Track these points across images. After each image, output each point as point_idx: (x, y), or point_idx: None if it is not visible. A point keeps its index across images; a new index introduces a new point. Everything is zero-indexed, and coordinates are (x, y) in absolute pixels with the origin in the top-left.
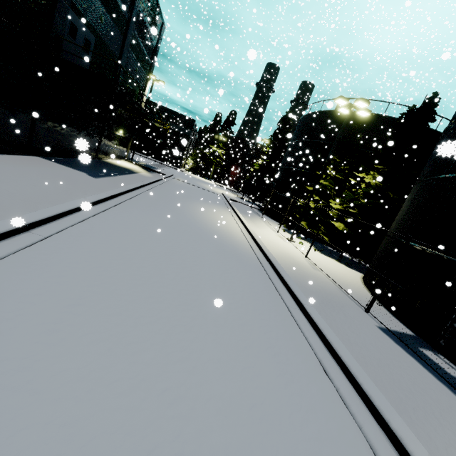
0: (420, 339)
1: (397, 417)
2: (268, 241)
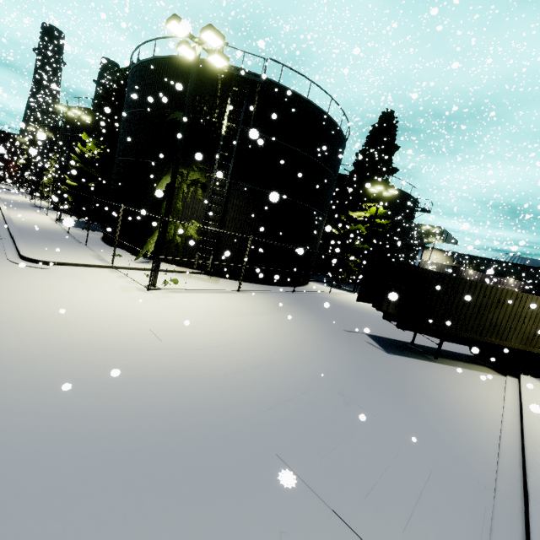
0: (52, 209)
1: (1, 200)
2: (10, 198)
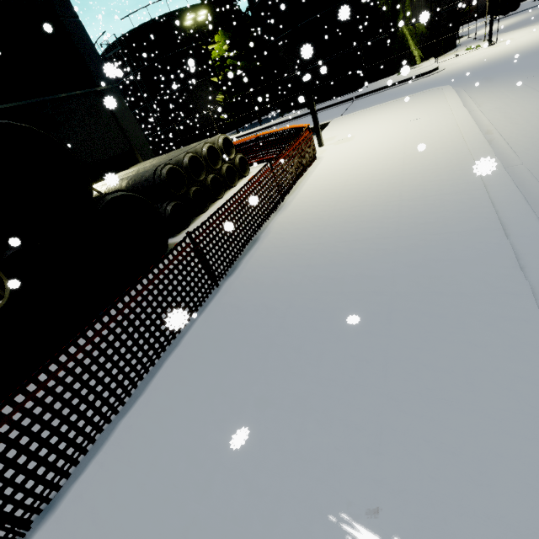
0: None
1: None
2: None
